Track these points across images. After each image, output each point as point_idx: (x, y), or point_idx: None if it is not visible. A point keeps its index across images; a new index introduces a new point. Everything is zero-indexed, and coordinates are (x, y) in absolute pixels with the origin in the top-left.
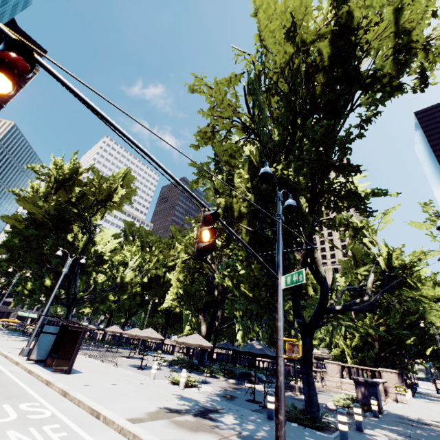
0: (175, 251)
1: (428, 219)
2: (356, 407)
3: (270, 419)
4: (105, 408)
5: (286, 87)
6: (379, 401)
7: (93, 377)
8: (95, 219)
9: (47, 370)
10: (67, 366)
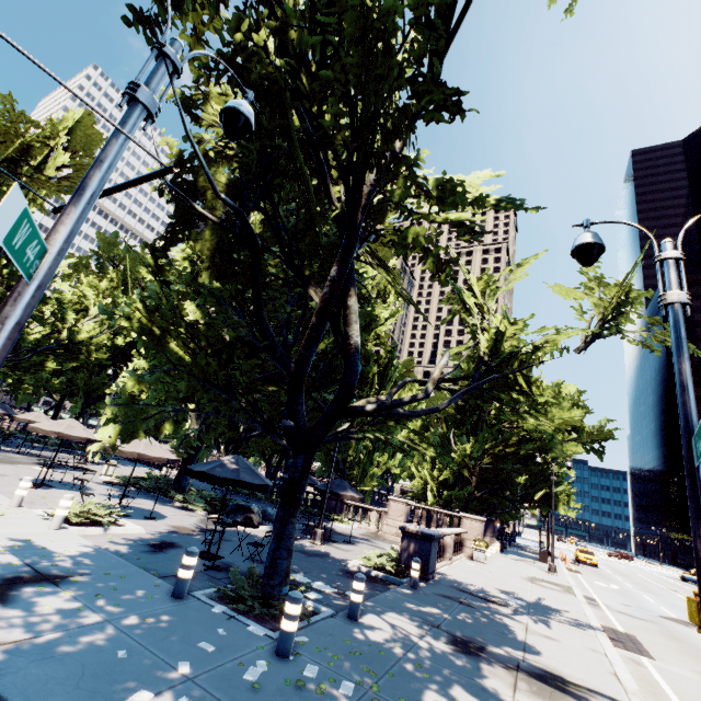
0: None
1: (584, 283)
2: (357, 580)
3: (175, 597)
4: None
5: None
6: (430, 563)
7: None
8: None
9: None
10: None
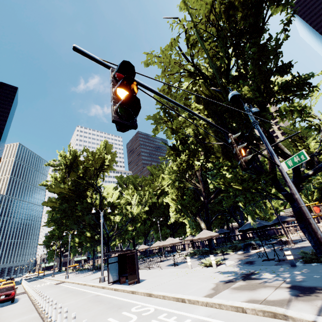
0: (158, 182)
1: None
2: None
3: (294, 266)
4: (184, 295)
5: (213, 29)
6: None
7: (155, 280)
8: (99, 182)
9: (124, 285)
10: (135, 278)
